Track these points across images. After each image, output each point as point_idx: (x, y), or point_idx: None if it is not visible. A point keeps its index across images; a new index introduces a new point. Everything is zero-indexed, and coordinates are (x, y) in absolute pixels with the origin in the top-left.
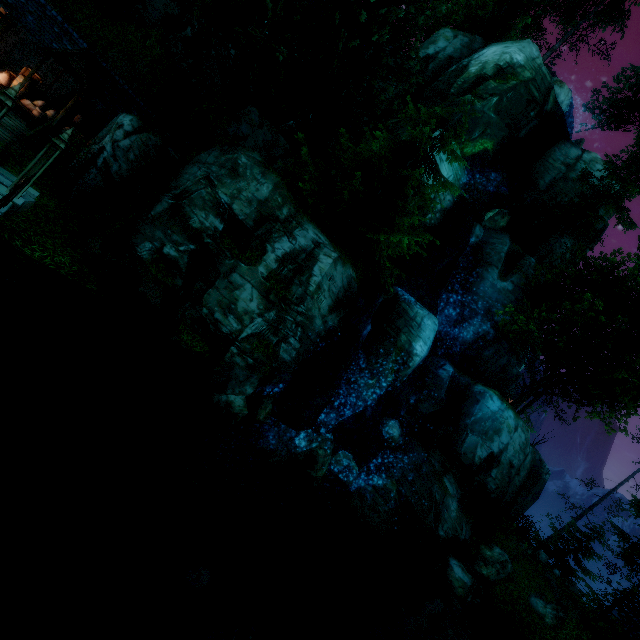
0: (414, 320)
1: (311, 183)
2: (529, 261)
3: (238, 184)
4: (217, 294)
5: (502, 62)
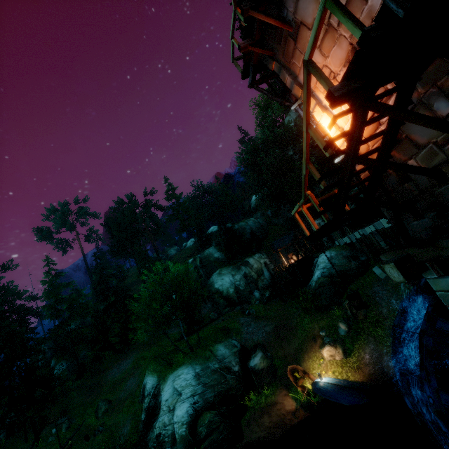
0: None
1: None
2: None
3: None
4: None
5: None
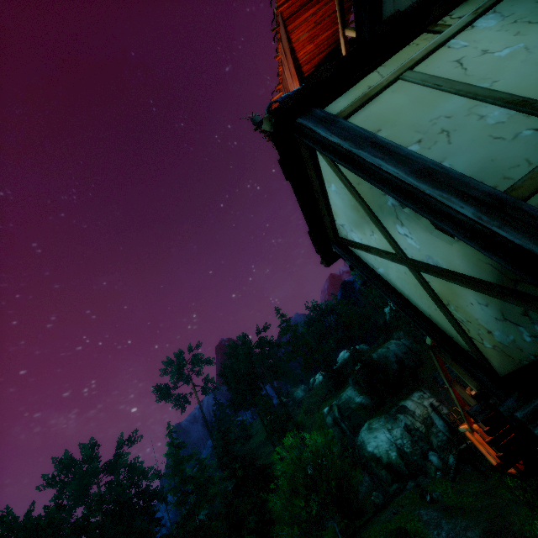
0: None
1: None
2: None
3: None
4: None
5: None
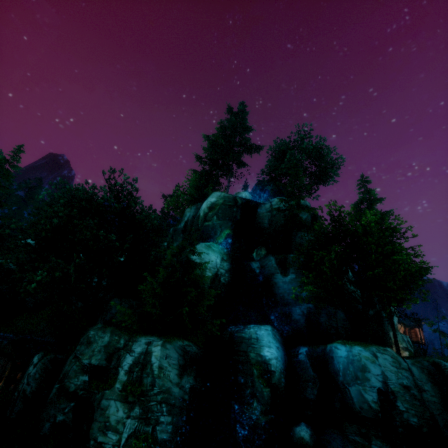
0: (251, 338)
1: (132, 317)
2: (290, 257)
3: (92, 347)
4: (95, 424)
5: (208, 205)
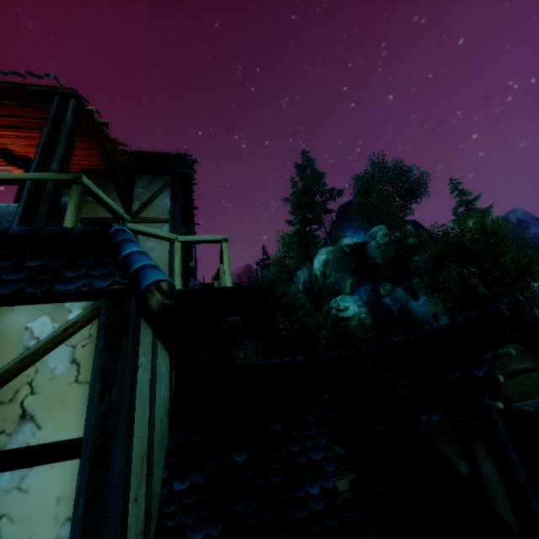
0: None
1: None
2: (415, 283)
3: None
4: None
5: (322, 264)
